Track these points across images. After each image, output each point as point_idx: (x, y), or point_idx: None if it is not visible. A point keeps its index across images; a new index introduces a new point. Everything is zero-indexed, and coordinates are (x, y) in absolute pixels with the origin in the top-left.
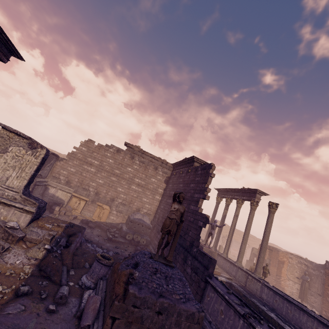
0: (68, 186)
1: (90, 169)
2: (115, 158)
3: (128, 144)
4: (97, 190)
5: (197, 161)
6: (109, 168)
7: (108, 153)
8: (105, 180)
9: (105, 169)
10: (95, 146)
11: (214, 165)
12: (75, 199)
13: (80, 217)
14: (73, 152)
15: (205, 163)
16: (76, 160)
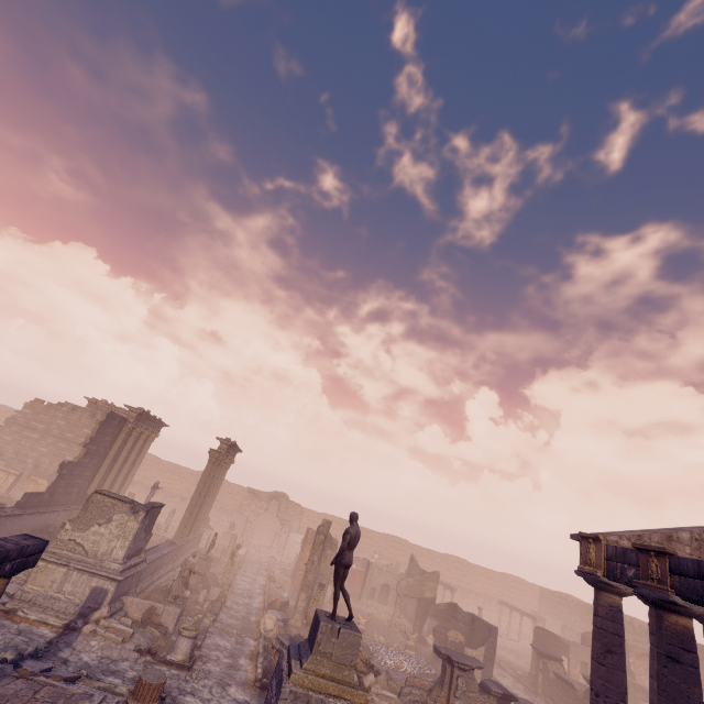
0: (0, 459)
1: (32, 436)
2: (69, 419)
3: (88, 399)
4: (39, 461)
5: (132, 410)
6: (59, 432)
7: (59, 414)
8: (50, 447)
9: (53, 434)
10: (44, 406)
11: (110, 411)
12: (3, 474)
13: (1, 494)
14: (14, 416)
15: (141, 411)
16: (16, 426)
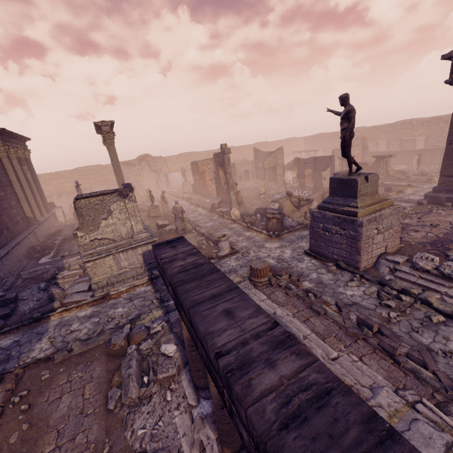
0: None
1: None
2: None
3: None
4: None
5: None
6: None
7: None
8: None
9: None
10: None
11: None
12: None
13: None
14: None
15: None
16: None
